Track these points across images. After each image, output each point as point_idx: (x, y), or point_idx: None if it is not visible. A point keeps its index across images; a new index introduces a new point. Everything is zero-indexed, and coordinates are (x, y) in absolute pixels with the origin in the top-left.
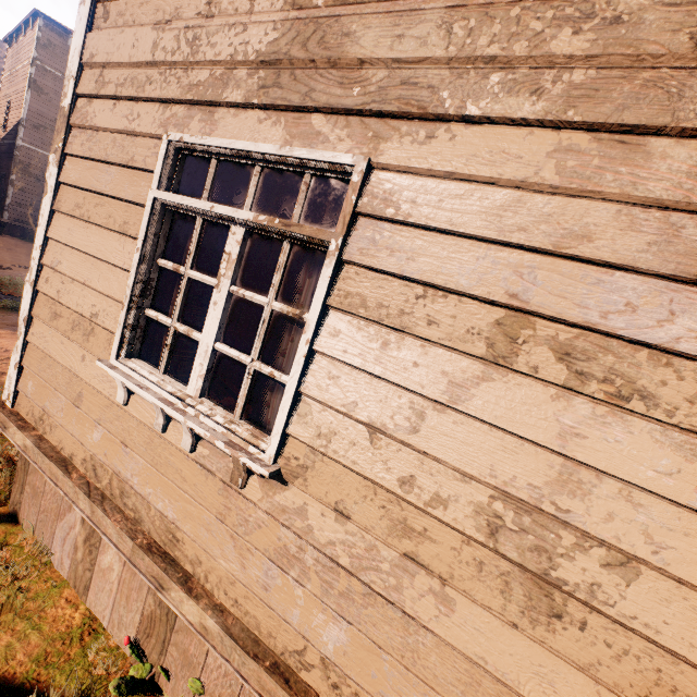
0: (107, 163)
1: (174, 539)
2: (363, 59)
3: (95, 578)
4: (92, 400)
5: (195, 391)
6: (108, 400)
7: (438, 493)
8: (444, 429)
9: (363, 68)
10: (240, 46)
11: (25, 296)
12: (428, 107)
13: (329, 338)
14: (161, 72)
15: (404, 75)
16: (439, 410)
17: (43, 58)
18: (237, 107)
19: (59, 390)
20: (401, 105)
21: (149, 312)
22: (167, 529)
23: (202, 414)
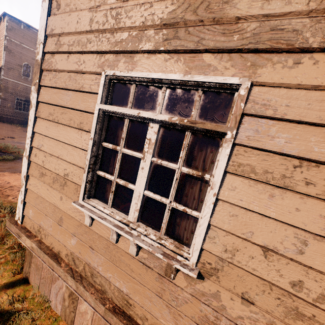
0: (66, 90)
1: (128, 304)
2: (239, 16)
3: (77, 317)
4: (68, 221)
5: (133, 219)
6: (78, 222)
7: (323, 294)
8: (324, 252)
9: (239, 22)
10: (148, 16)
11: (24, 164)
12: (295, 43)
13: (228, 191)
14: (96, 36)
15: (272, 24)
16: (318, 239)
17: (9, 35)
18: (149, 52)
19: (48, 215)
20: (272, 43)
21: (99, 172)
22: (122, 298)
23: (142, 234)
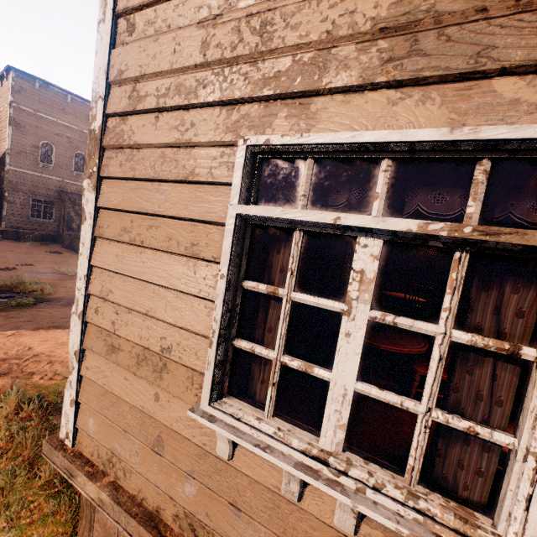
0: (156, 181)
1: None
2: None
3: None
4: (176, 446)
5: (333, 445)
6: (199, 448)
7: None
8: None
9: None
10: (340, 18)
11: (73, 329)
12: None
13: None
14: (217, 72)
15: None
16: None
17: (17, 100)
18: (347, 91)
19: (130, 432)
20: None
21: (239, 343)
22: None
23: (368, 488)
